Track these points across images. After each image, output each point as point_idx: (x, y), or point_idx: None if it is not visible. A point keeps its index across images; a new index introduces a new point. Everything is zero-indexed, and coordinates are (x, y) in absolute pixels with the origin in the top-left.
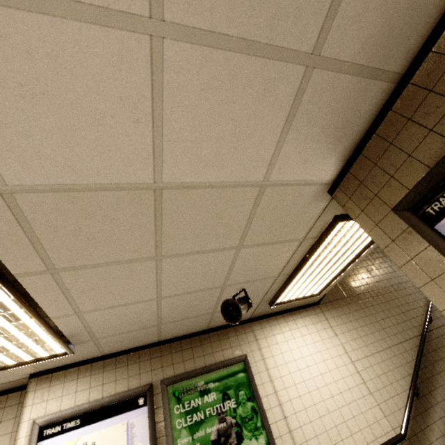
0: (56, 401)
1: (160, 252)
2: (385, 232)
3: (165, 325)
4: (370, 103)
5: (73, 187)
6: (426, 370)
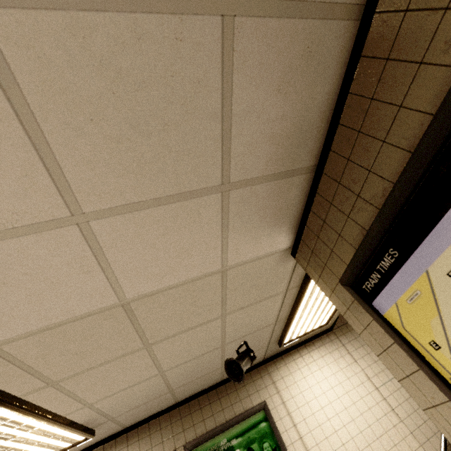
0: None
1: (147, 341)
2: (340, 300)
3: (178, 389)
4: (297, 190)
5: (49, 327)
6: None
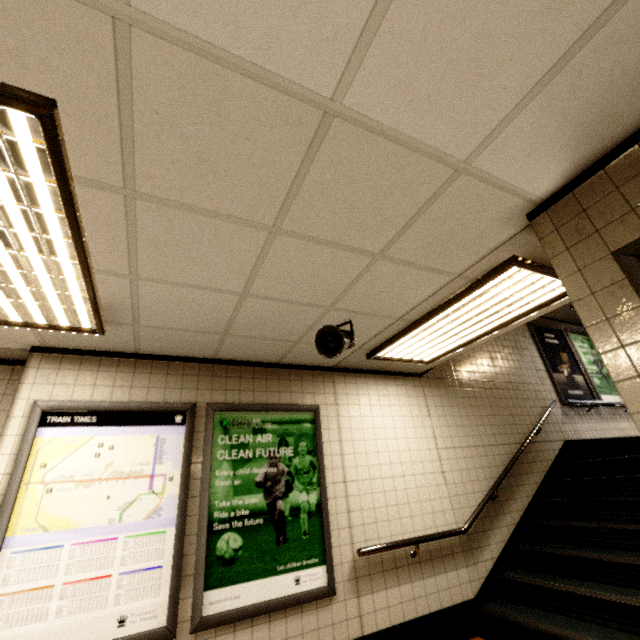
0: (67, 388)
1: (282, 222)
2: (587, 281)
3: (232, 338)
4: None
5: (221, 55)
6: (512, 479)
